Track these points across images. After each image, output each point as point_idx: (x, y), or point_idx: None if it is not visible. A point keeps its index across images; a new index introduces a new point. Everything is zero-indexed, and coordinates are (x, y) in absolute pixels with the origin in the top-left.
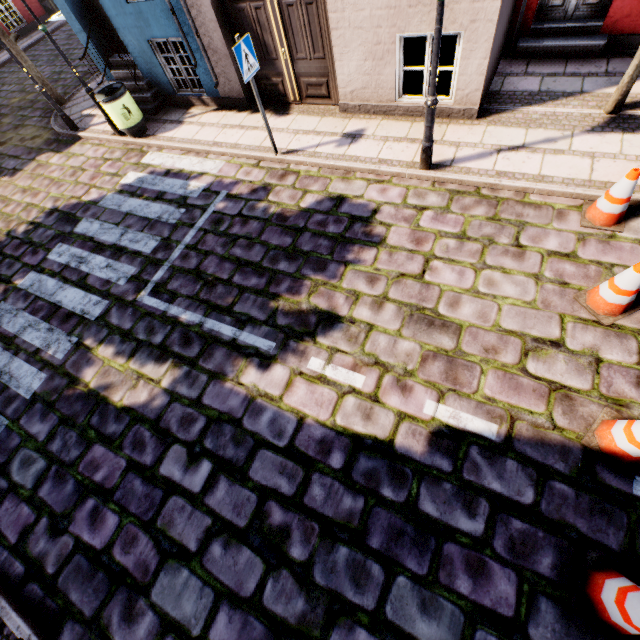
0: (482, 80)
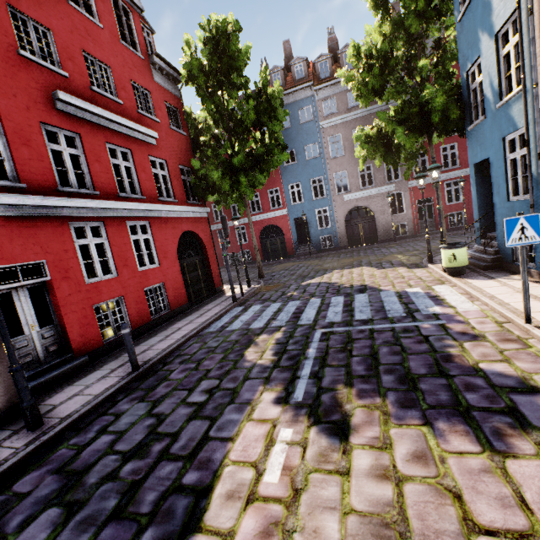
0: None
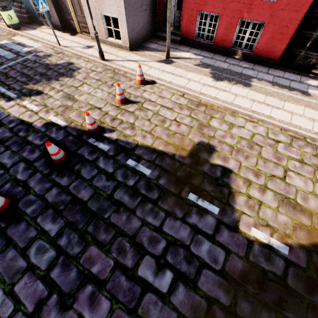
0: (127, 36)
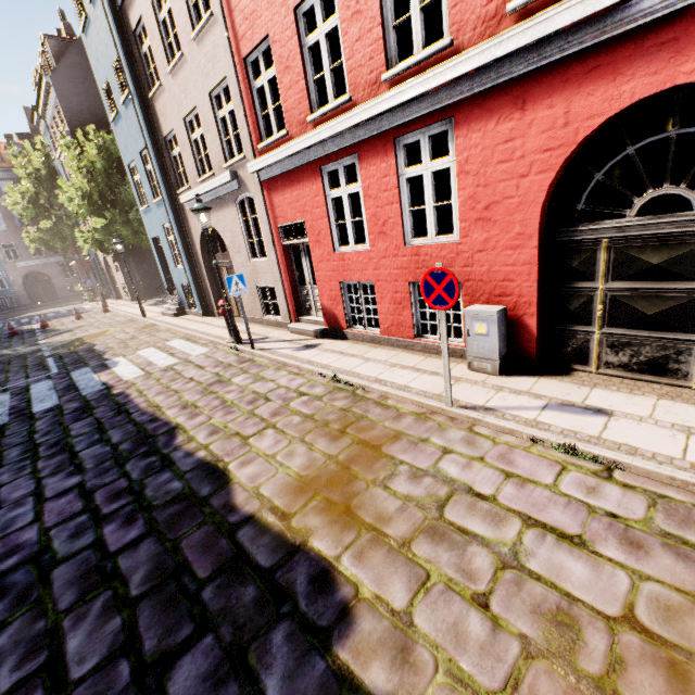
0: (129, 293)
